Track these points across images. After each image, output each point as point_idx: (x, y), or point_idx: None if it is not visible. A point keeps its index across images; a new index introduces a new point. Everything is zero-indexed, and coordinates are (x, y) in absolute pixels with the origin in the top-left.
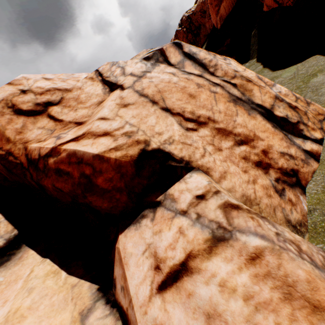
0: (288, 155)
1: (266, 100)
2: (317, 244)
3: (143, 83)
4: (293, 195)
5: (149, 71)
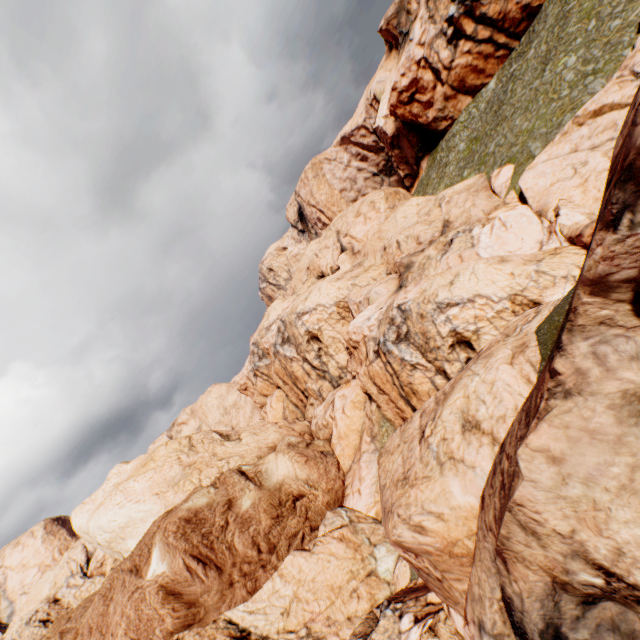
0: None
1: (418, 407)
2: None
3: (370, 368)
4: None
5: (373, 361)
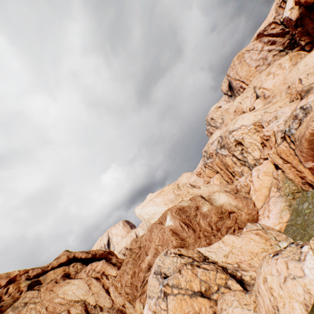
0: (312, 182)
1: None
2: (304, 193)
3: (277, 148)
4: (307, 187)
5: (280, 144)
